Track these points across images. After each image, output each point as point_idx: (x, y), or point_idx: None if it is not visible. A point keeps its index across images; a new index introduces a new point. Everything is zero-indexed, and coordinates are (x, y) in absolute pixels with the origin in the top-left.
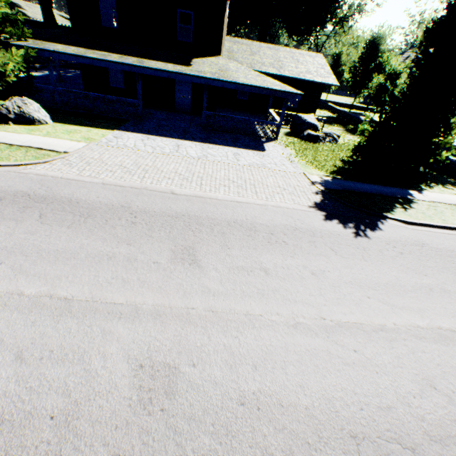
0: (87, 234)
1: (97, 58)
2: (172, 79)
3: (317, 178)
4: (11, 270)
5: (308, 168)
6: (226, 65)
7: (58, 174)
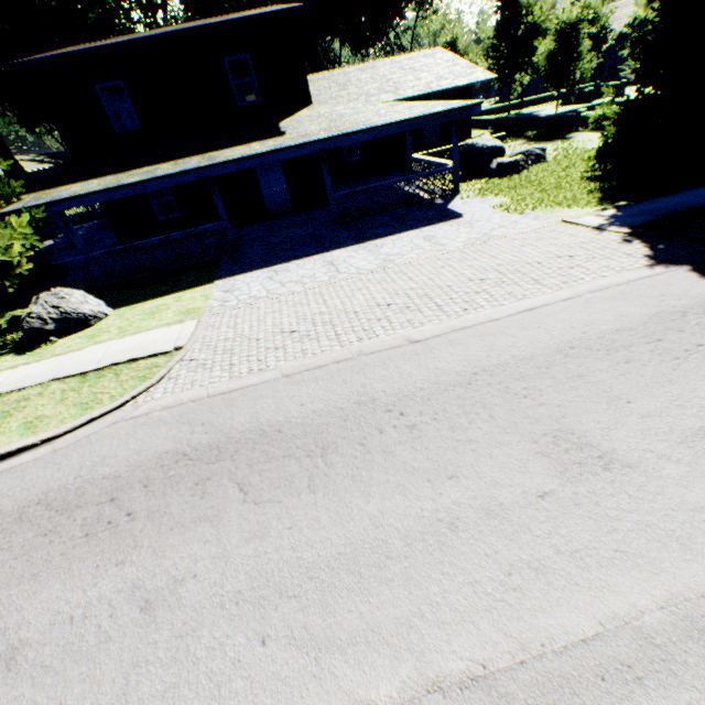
0: (356, 489)
1: (142, 179)
2: (250, 171)
3: (594, 219)
4: (295, 651)
5: (557, 211)
6: (332, 112)
7: (196, 392)
